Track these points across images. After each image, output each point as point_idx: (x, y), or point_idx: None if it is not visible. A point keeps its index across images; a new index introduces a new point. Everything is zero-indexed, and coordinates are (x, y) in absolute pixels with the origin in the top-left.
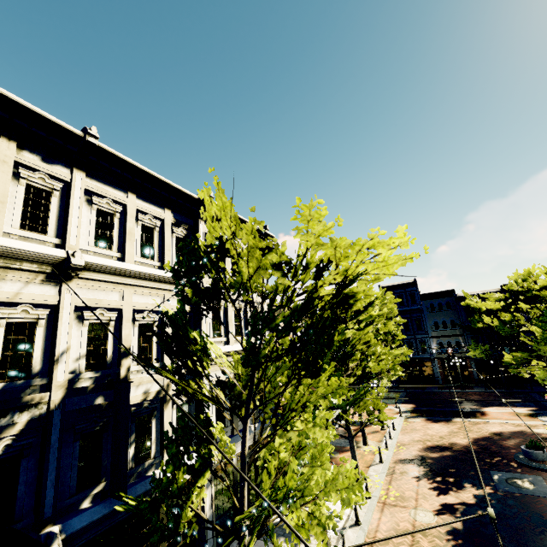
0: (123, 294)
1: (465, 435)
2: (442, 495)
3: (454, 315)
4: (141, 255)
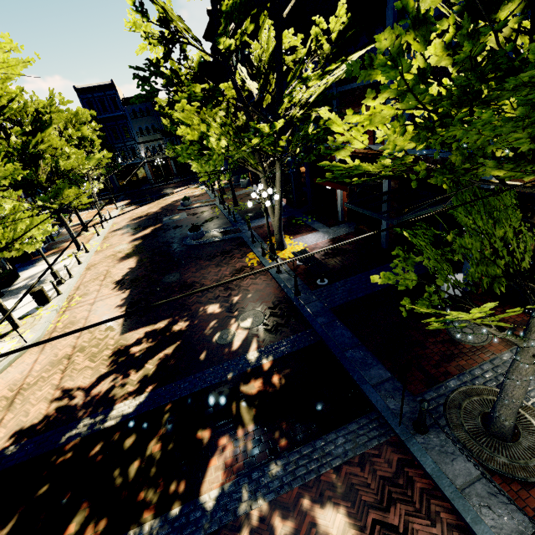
0: None
1: (157, 207)
2: (135, 236)
3: (154, 121)
4: None
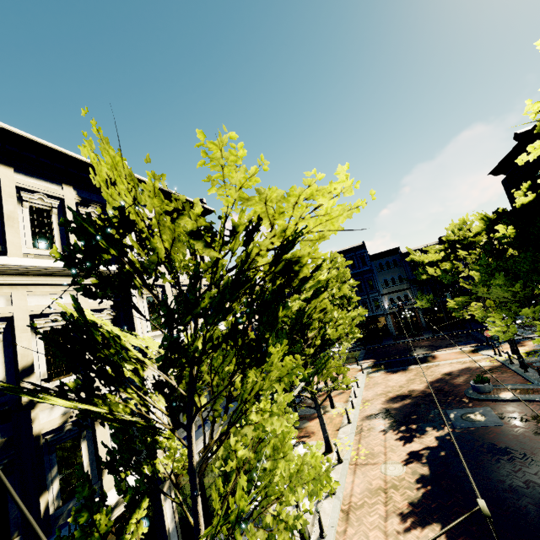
0: (11, 298)
1: (421, 380)
2: (407, 444)
3: (401, 271)
4: (34, 246)
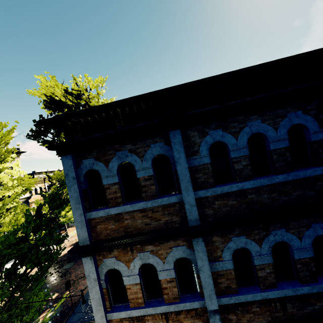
0: None
1: None
2: None
3: None
4: None
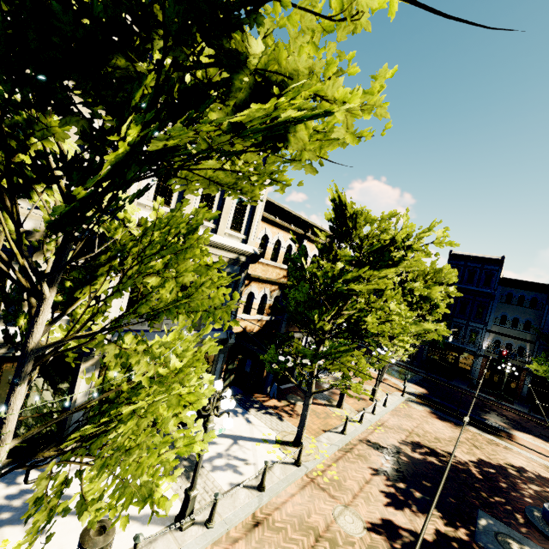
0: None
1: (470, 450)
2: (392, 507)
3: (534, 317)
4: None
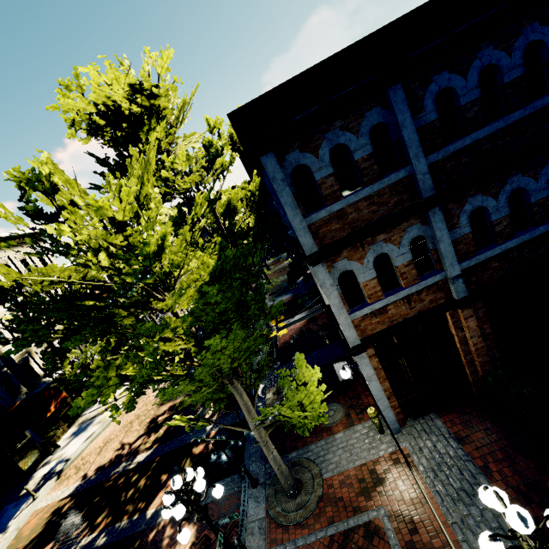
0: None
1: None
2: None
3: None
4: None
